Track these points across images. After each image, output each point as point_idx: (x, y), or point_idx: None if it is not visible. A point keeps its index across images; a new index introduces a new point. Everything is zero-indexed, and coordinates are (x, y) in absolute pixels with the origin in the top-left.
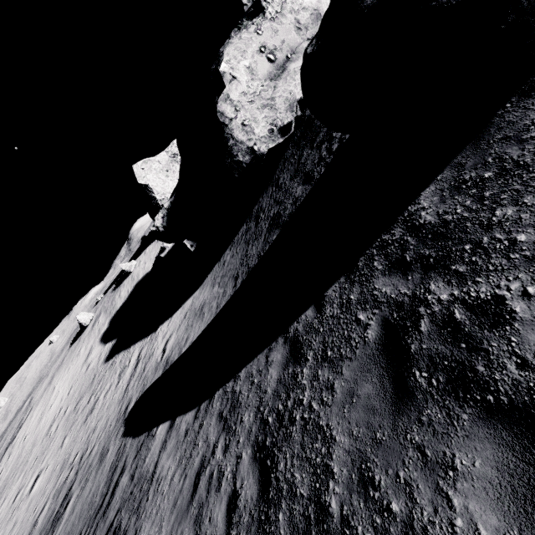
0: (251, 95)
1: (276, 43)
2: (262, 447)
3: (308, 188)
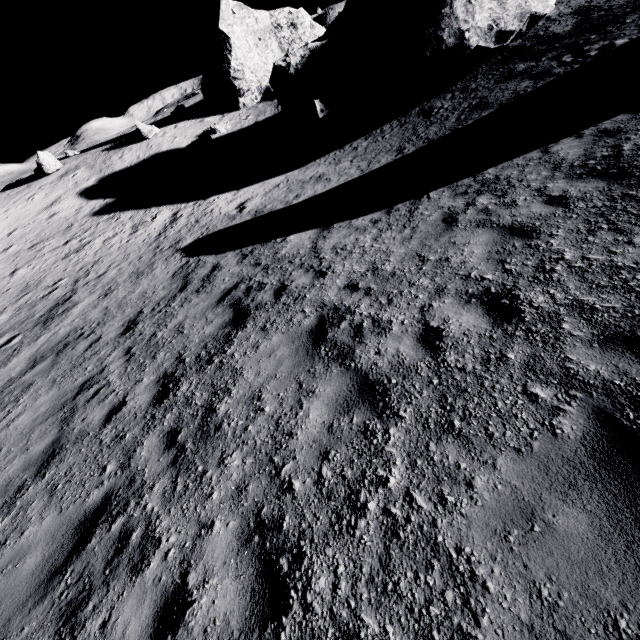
0: None
1: None
2: (591, 171)
3: (551, 78)
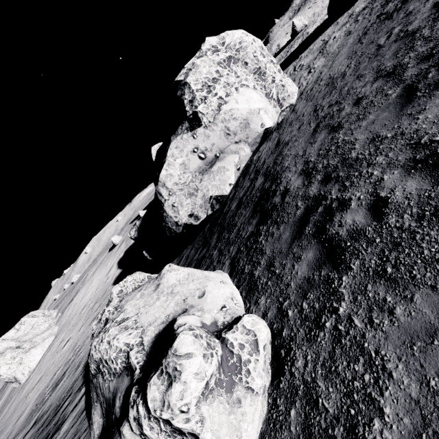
0: (181, 185)
1: (207, 145)
2: None
3: None
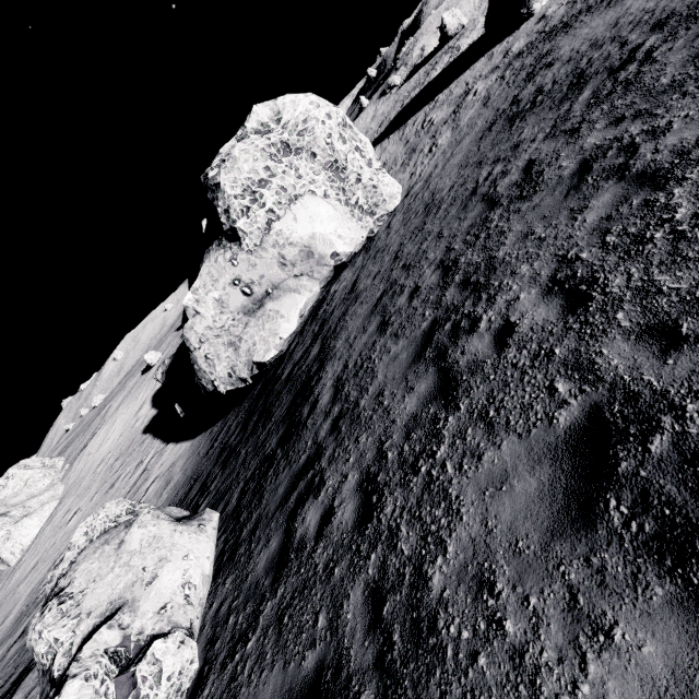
0: (218, 329)
1: (253, 276)
2: None
3: None
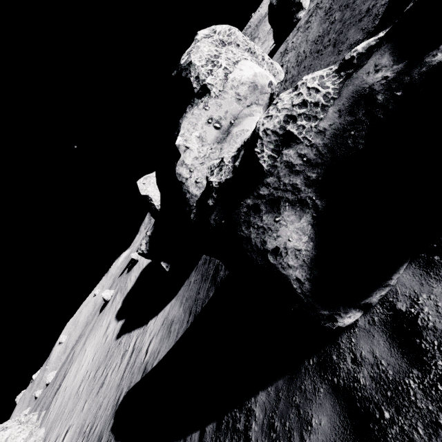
0: (202, 158)
1: (220, 114)
2: None
3: None
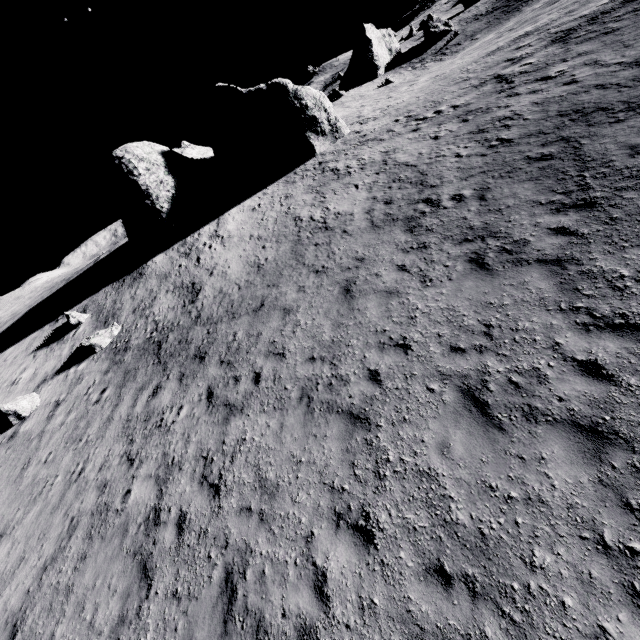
0: None
1: None
2: None
3: None
